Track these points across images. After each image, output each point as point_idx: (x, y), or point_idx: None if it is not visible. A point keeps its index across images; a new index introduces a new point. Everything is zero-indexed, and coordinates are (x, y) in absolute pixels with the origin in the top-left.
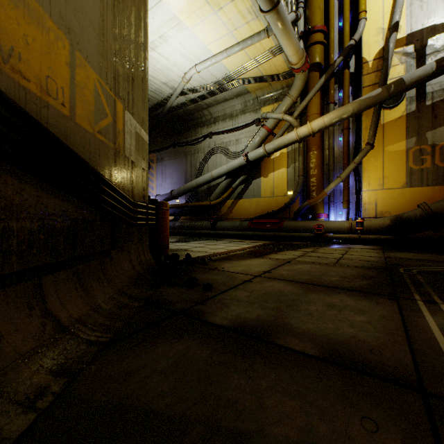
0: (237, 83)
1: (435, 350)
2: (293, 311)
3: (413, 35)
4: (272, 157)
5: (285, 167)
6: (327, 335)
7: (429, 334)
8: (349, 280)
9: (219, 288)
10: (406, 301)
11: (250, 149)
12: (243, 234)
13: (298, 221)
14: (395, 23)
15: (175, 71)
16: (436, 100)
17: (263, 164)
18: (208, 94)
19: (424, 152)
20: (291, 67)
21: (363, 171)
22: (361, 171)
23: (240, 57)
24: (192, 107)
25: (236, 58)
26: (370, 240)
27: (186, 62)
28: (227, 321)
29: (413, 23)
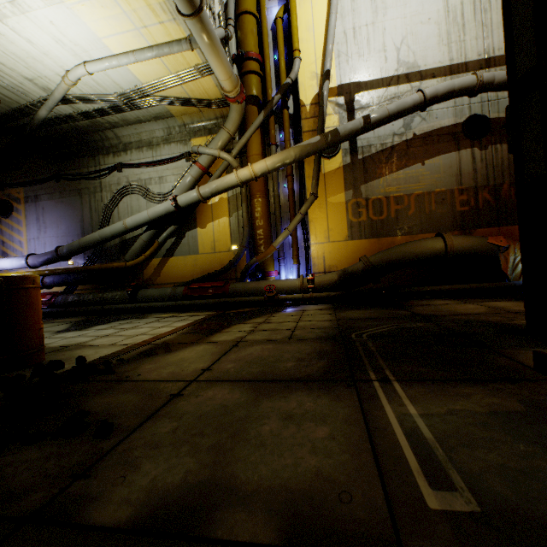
0: (155, 101)
1: (402, 465)
2: (239, 446)
3: (343, 87)
4: (211, 203)
5: (227, 216)
6: (285, 484)
7: (392, 437)
8: (306, 364)
9: (127, 425)
10: (364, 385)
11: (180, 191)
12: (177, 304)
13: (247, 282)
14: (327, 71)
15: (47, 63)
16: (366, 155)
17: (199, 211)
18: (111, 109)
19: (360, 206)
20: (224, 94)
21: (310, 222)
22: (308, 222)
23: (156, 67)
24: (86, 123)
25: (151, 67)
26: (322, 298)
27: (68, 55)
28: (130, 509)
29: (342, 75)
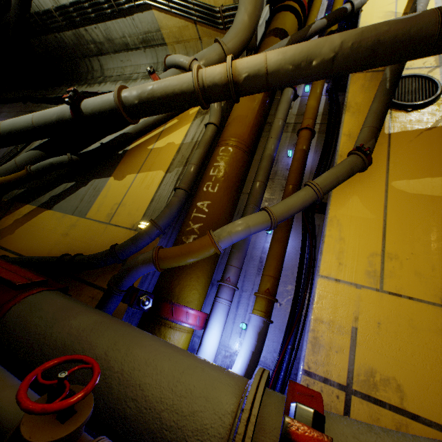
0: None
1: None
2: None
3: None
4: (151, 147)
5: (164, 169)
6: None
7: None
8: None
9: None
10: None
11: None
12: None
13: (79, 306)
14: None
15: None
16: None
17: (129, 153)
18: (89, 4)
19: None
20: None
21: (331, 221)
22: (325, 219)
23: None
24: (71, 38)
25: None
26: None
27: None
28: None
29: None
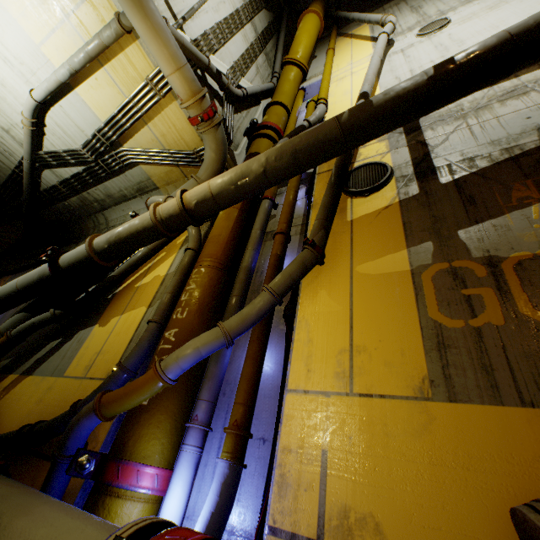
0: (126, 156)
1: None
2: None
3: None
4: (139, 284)
5: (146, 305)
6: None
7: None
8: None
9: None
10: None
11: None
12: None
13: None
14: (362, 93)
15: (11, 101)
16: (463, 174)
17: (117, 296)
18: (87, 173)
19: (468, 278)
20: (188, 118)
21: (299, 323)
22: (294, 322)
23: (110, 93)
24: (77, 202)
25: (105, 93)
26: None
27: (23, 84)
28: None
29: None
